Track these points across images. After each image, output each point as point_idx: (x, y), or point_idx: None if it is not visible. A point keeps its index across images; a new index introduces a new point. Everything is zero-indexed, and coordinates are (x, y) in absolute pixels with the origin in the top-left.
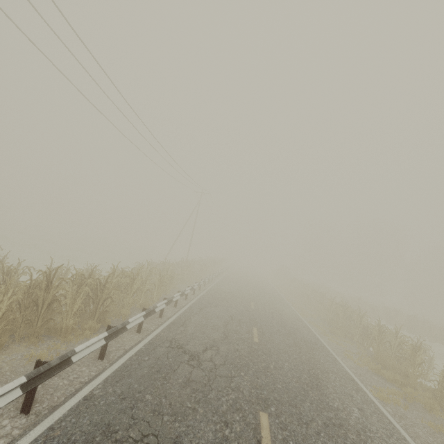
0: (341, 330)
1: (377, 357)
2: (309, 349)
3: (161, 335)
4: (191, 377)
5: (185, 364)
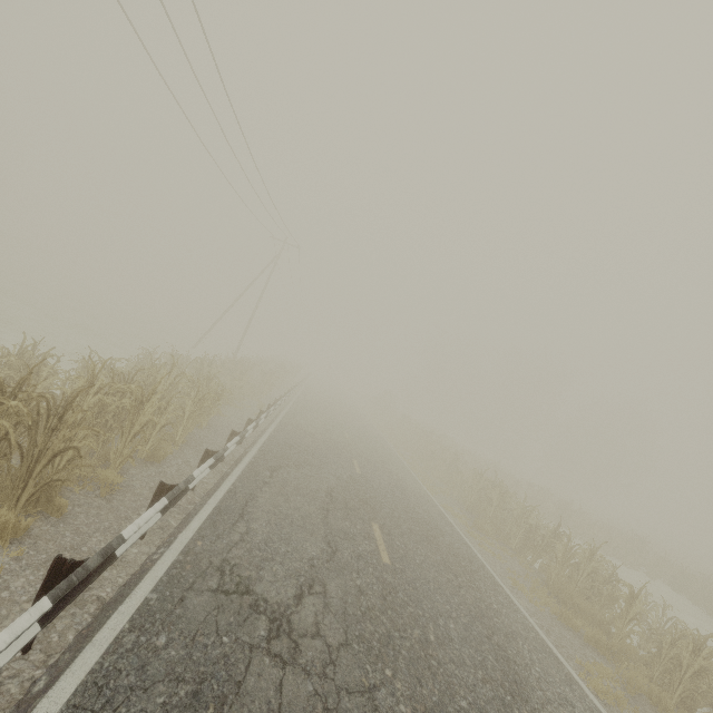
0: (492, 526)
1: (559, 589)
2: (468, 575)
3: (196, 549)
4: (284, 705)
5: (263, 654)
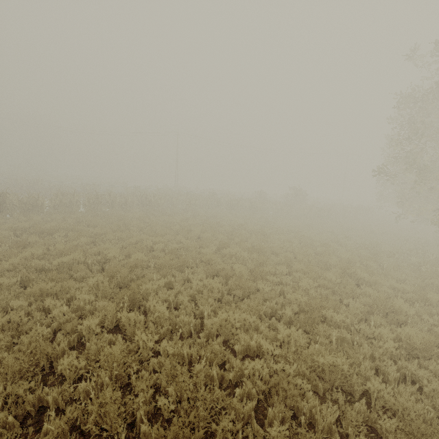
0: None
1: None
2: None
3: None
4: None
5: None
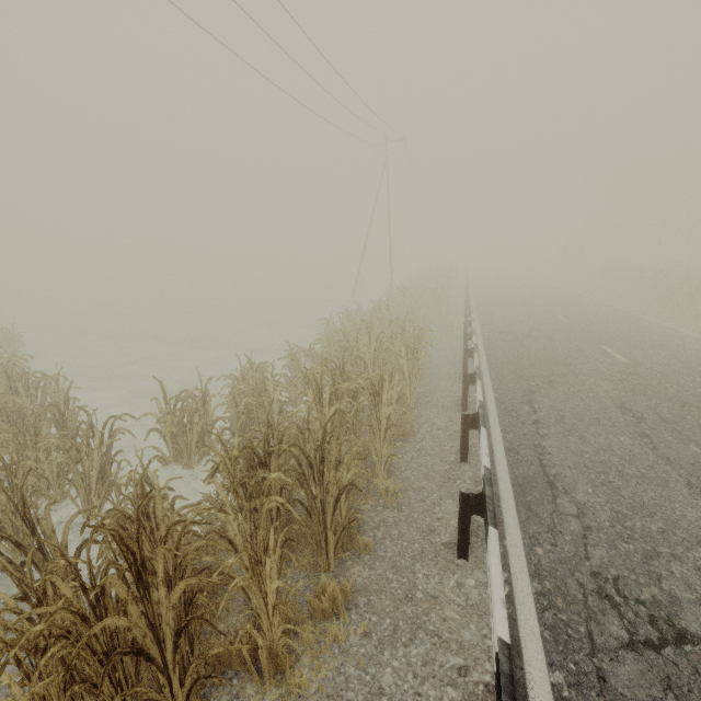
0: None
1: None
2: None
3: (543, 563)
4: None
5: None
